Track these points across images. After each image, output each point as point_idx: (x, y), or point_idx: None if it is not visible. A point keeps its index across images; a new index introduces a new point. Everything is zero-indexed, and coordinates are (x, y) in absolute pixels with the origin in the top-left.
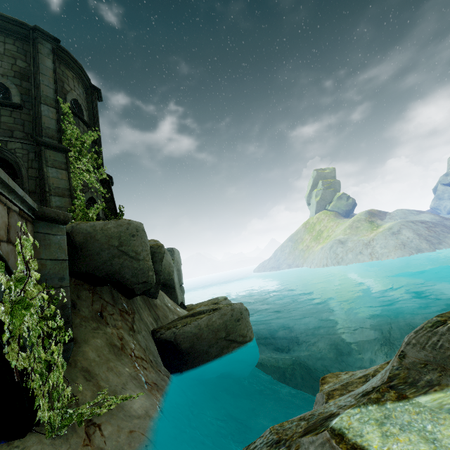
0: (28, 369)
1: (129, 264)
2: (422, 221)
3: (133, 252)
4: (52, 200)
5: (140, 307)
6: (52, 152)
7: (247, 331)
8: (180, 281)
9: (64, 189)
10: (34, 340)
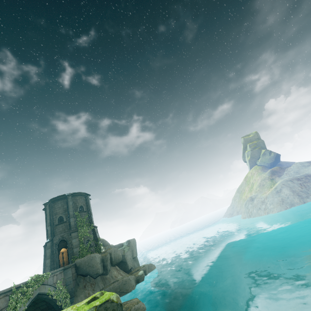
0: (62, 305)
1: (91, 269)
2: (299, 178)
3: (92, 265)
4: (74, 250)
5: (99, 280)
6: (73, 234)
7: (129, 288)
8: (133, 256)
9: (77, 244)
10: (63, 299)
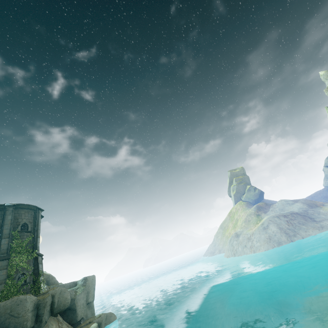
0: None
1: (14, 321)
2: (285, 215)
3: (16, 314)
4: None
5: None
6: (1, 262)
7: None
8: (87, 301)
9: (2, 280)
10: None
